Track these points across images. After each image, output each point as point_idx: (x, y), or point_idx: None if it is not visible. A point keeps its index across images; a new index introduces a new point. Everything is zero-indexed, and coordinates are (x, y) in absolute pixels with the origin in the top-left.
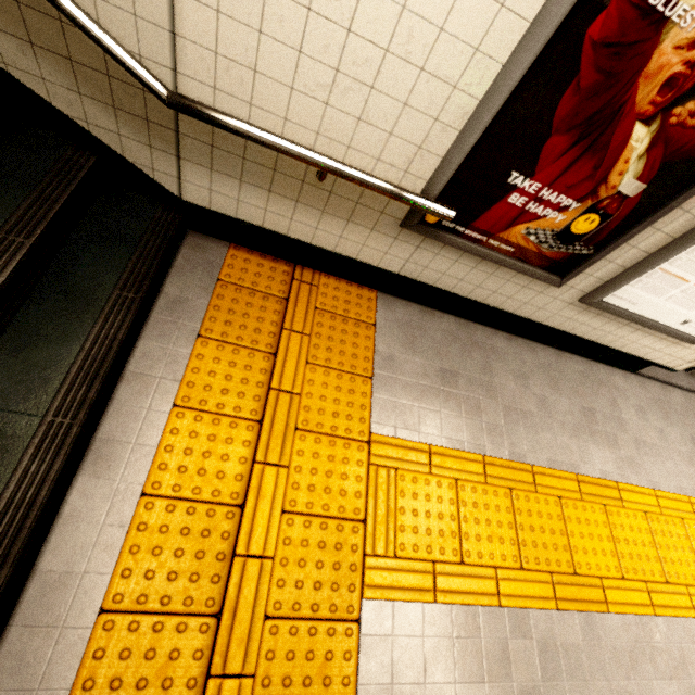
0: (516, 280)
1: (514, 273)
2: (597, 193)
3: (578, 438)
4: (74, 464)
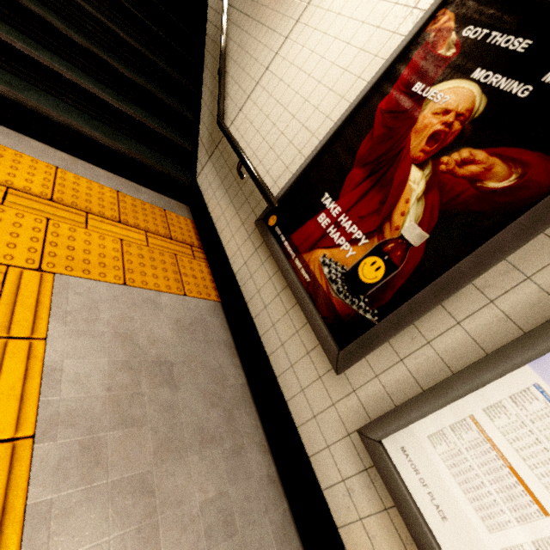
0: (304, 335)
1: (304, 321)
2: (383, 232)
3: None
4: (4, 123)
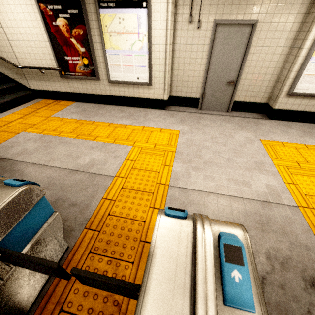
0: (91, 83)
1: (89, 81)
2: (80, 54)
3: (120, 118)
4: None
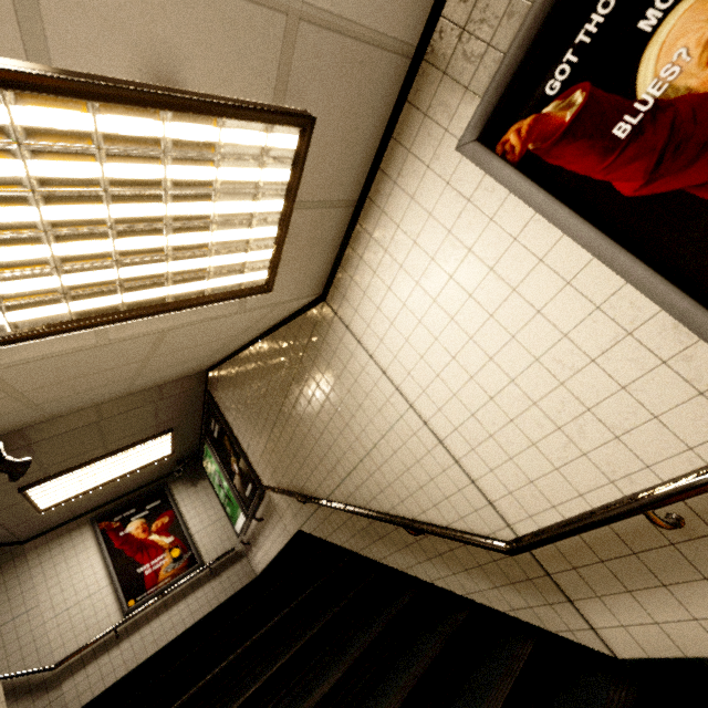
0: None
1: None
2: None
3: None
4: None
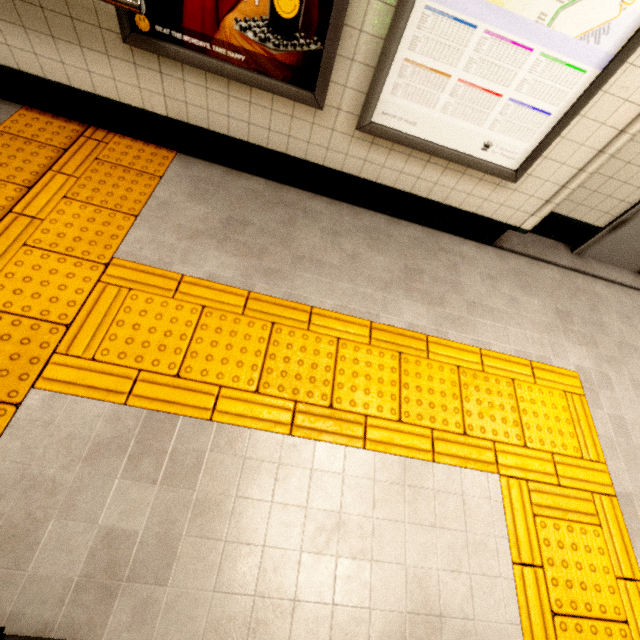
0: (278, 108)
1: (269, 96)
2: None
3: (388, 292)
4: None
